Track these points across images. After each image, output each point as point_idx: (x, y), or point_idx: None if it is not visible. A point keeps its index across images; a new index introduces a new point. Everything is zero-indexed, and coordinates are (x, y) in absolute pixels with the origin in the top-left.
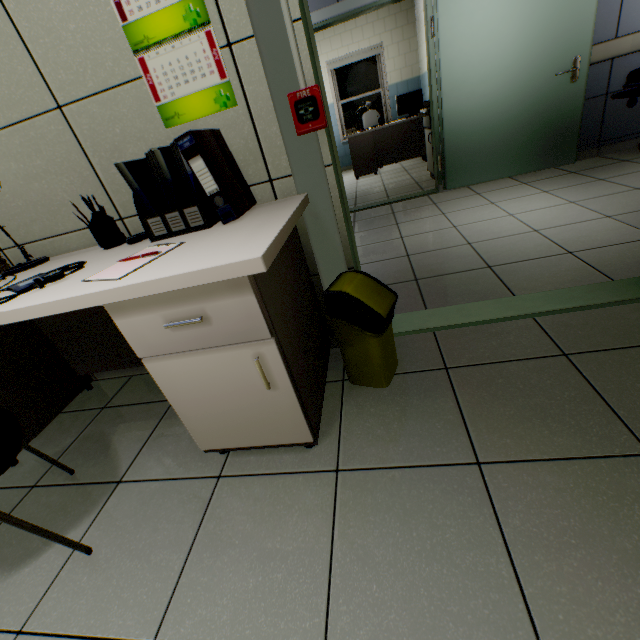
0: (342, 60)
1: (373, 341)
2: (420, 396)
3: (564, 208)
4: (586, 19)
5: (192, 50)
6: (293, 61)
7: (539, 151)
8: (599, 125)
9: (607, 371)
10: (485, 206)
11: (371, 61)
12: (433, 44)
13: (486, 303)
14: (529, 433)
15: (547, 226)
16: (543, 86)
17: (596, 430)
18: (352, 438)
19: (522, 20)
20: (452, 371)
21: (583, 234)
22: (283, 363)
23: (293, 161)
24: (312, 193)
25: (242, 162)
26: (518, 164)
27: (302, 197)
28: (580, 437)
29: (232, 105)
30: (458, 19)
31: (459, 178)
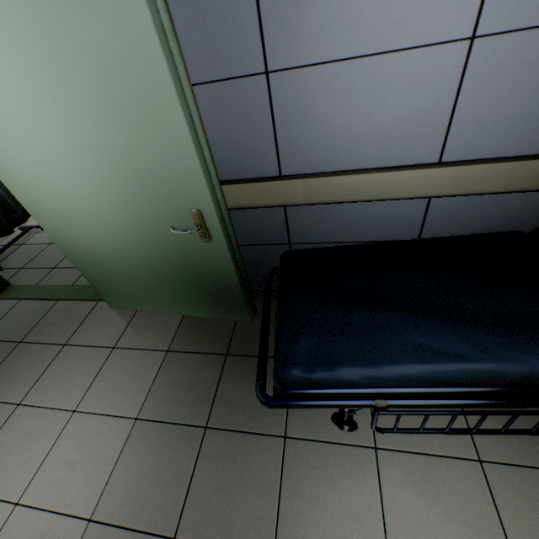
0: None
1: None
2: None
3: None
4: (185, 156)
5: None
6: None
7: (201, 300)
8: None
9: None
10: (58, 419)
11: None
12: None
13: None
14: None
15: None
16: (166, 234)
17: None
18: None
19: (75, 132)
20: None
21: None
22: None
23: None
24: None
25: None
26: (182, 305)
27: None
28: None
29: None
30: None
31: (118, 300)
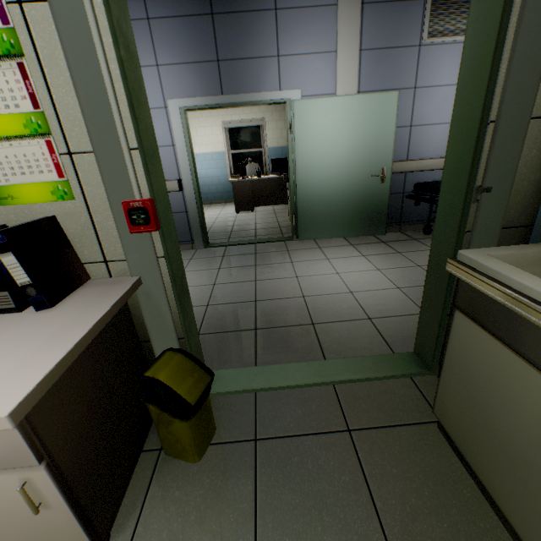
0: (234, 123)
1: (183, 424)
2: (225, 475)
3: (373, 274)
4: (388, 146)
5: (31, 150)
6: (130, 177)
7: (362, 223)
8: (400, 211)
9: (376, 452)
10: (322, 261)
11: (256, 128)
12: (291, 138)
13: (302, 365)
14: (306, 529)
15: (359, 289)
16: (364, 181)
17: (358, 526)
18: (146, 535)
19: (350, 137)
20: (260, 443)
21: (381, 301)
22: (56, 485)
23: (128, 250)
24: (145, 276)
25: (78, 243)
26: (349, 229)
27: (131, 283)
28: (344, 535)
29: (70, 198)
30: (308, 127)
31: (308, 232)
